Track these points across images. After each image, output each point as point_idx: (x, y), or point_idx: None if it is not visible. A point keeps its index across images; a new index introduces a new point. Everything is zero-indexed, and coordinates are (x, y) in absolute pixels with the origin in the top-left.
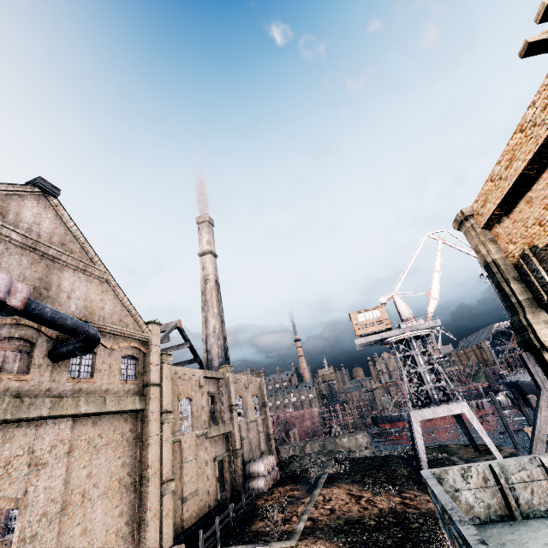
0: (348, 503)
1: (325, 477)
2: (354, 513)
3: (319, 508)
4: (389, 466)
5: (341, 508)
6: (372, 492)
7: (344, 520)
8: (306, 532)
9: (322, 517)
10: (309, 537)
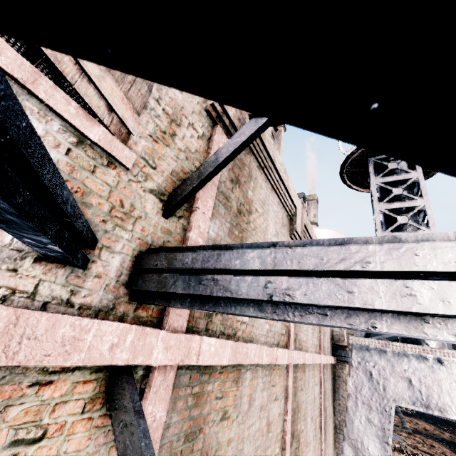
0: (435, 431)
1: (400, 410)
2: (445, 437)
3: (412, 424)
4: (455, 426)
5: (431, 431)
6: (451, 434)
7: (440, 437)
8: (413, 431)
9: (420, 429)
10: (419, 434)
